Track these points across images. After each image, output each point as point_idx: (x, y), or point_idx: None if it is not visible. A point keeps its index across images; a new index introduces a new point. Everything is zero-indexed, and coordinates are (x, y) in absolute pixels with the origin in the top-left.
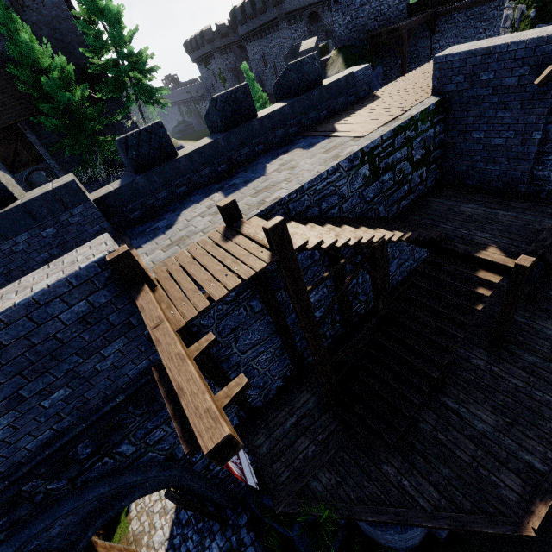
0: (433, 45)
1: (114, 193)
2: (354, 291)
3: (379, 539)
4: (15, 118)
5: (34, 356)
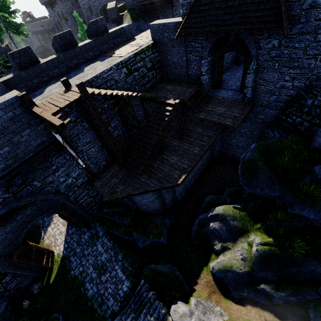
0: (173, 12)
1: (11, 79)
2: (132, 123)
3: (144, 206)
4: None
5: None
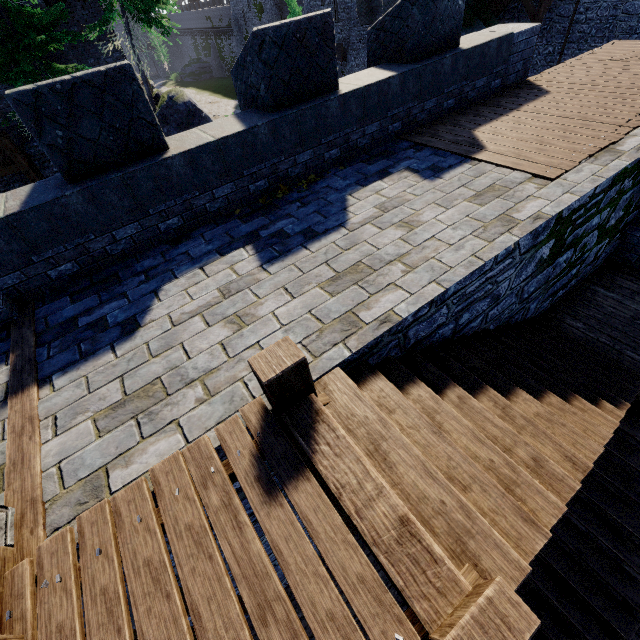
0: (577, 15)
1: (3, 224)
2: None
3: None
4: None
5: None
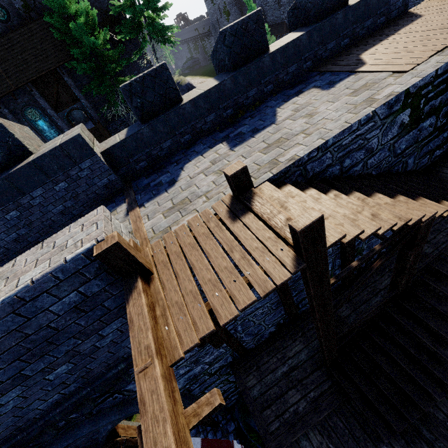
0: None
1: (120, 145)
2: (359, 247)
3: None
4: (54, 64)
5: (30, 344)
